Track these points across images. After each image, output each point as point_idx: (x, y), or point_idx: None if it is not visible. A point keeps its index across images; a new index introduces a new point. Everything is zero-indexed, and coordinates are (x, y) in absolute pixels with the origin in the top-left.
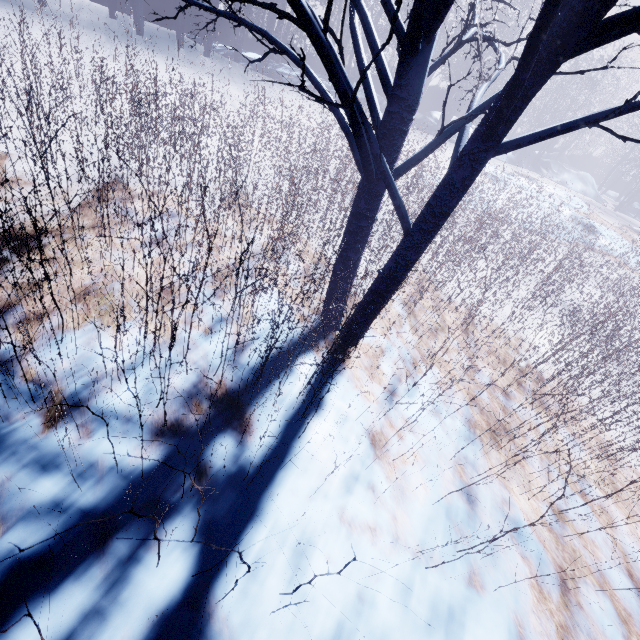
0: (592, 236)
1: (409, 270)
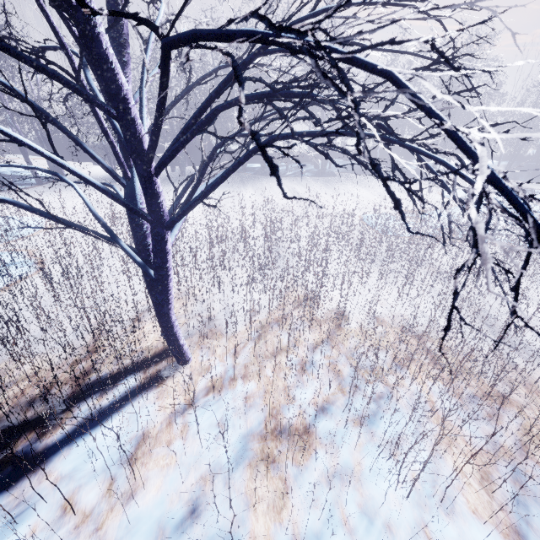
0: None
1: (166, 306)
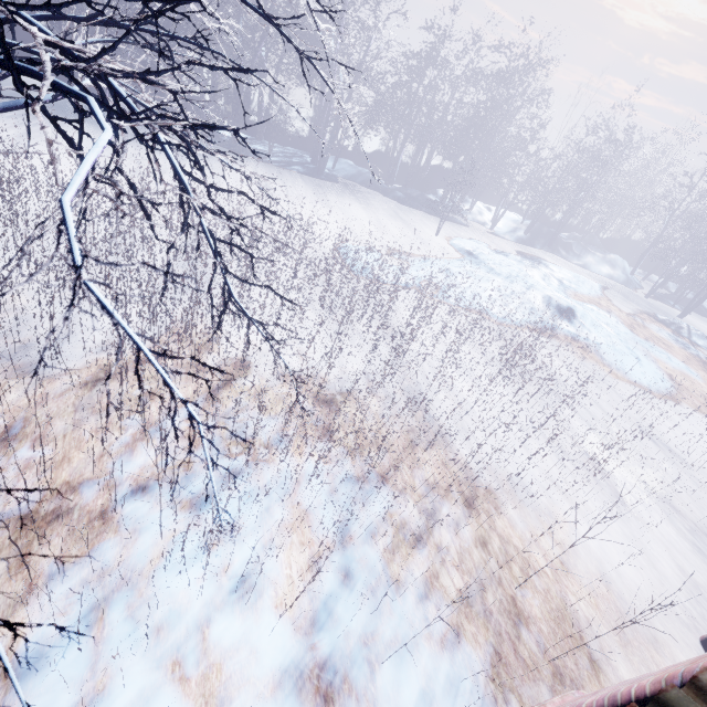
0: (564, 320)
1: None
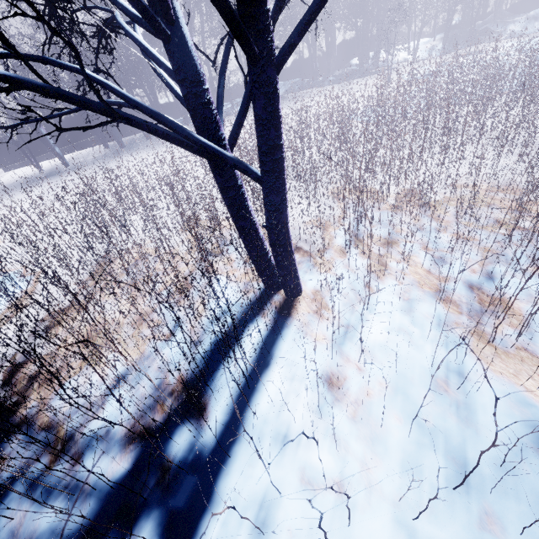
0: None
1: (284, 211)
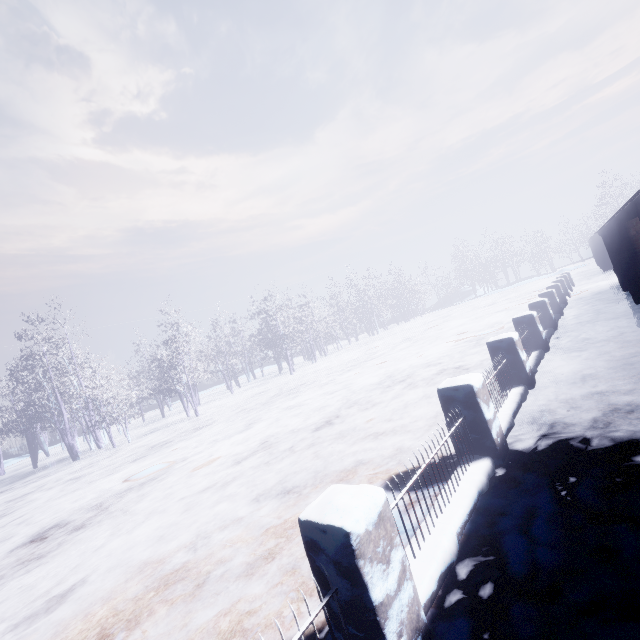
0: None
1: None
